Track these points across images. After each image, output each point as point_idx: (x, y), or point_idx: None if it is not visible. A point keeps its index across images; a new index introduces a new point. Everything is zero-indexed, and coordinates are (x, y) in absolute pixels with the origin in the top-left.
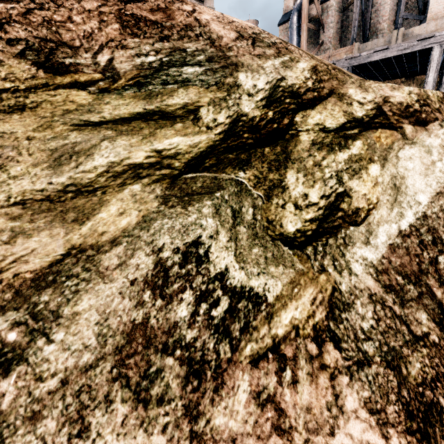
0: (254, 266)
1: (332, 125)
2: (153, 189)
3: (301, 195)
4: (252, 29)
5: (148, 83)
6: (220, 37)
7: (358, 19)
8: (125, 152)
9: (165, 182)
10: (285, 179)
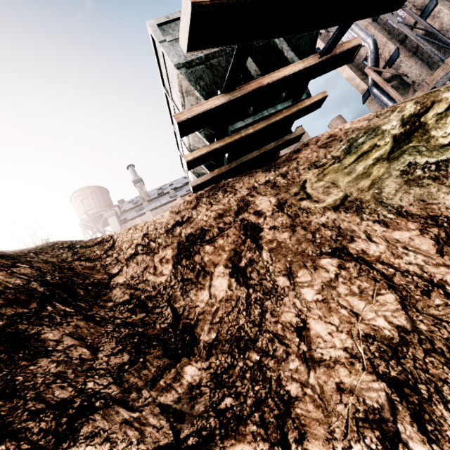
0: (437, 156)
1: (442, 110)
2: (382, 163)
3: (443, 134)
4: (370, 114)
5: (350, 152)
6: (361, 126)
7: (434, 46)
8: (364, 164)
9: (384, 160)
10: (431, 135)
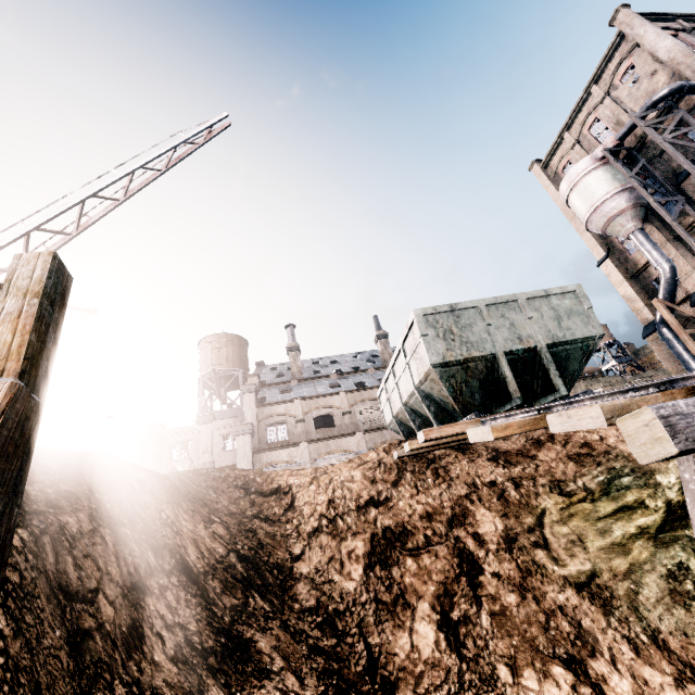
0: None
1: None
2: (647, 542)
3: None
4: None
5: (609, 492)
6: (629, 454)
7: None
8: (624, 528)
9: (650, 539)
10: None
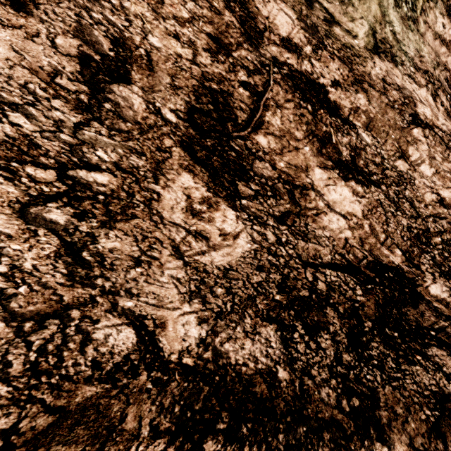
0: None
1: None
2: None
3: None
4: None
5: None
6: None
7: None
8: None
9: None
10: None
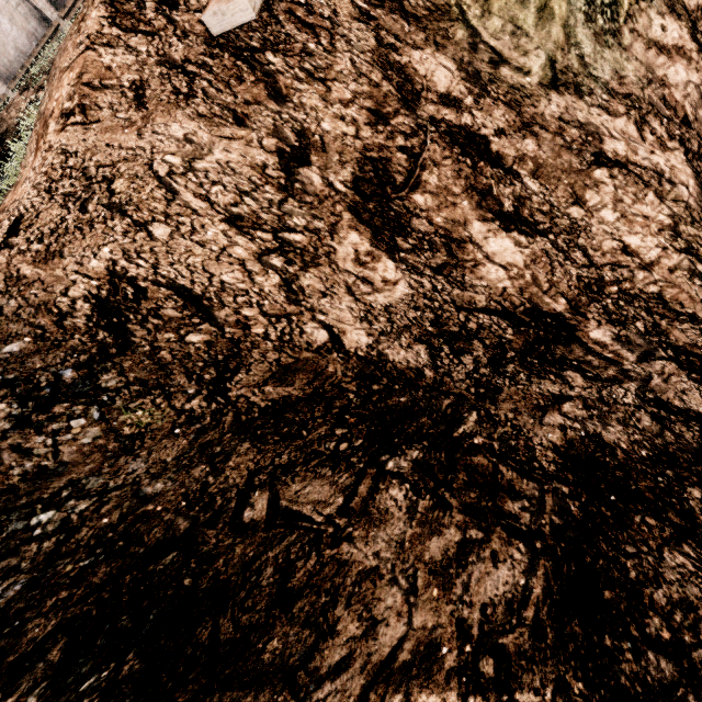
0: None
1: None
2: None
3: None
4: None
5: None
6: None
7: None
8: None
9: None
10: None
